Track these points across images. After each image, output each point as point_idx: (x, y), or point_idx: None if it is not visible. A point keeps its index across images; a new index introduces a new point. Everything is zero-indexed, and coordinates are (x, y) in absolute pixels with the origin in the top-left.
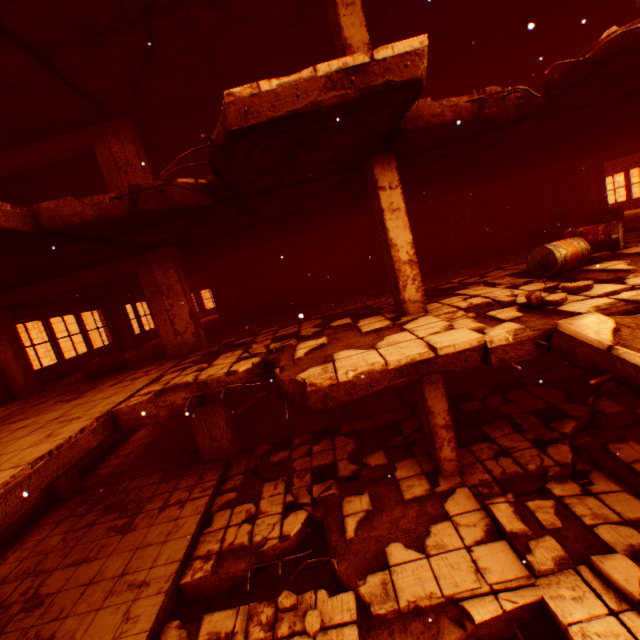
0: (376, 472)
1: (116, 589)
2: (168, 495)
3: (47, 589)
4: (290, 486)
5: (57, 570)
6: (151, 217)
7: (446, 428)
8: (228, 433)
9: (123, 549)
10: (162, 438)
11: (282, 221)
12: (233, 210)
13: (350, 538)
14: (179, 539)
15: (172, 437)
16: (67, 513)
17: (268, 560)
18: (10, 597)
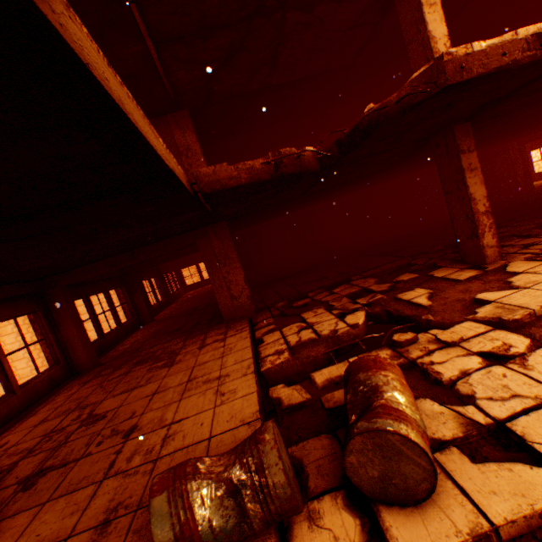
0: (412, 283)
1: (190, 387)
2: (201, 341)
3: (103, 410)
4: (329, 309)
5: (106, 399)
6: (212, 3)
7: (486, 215)
8: (247, 290)
9: (177, 372)
10: (165, 327)
11: (283, 95)
12: (267, 38)
13: (429, 305)
14: (238, 351)
15: (176, 324)
16: (91, 377)
17: (346, 342)
18: (59, 425)
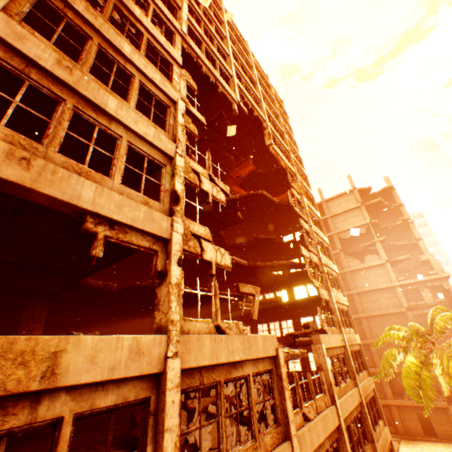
0: None
1: None
2: None
3: None
4: None
5: None
6: None
7: None
8: None
9: None
10: None
11: None
12: None
13: None
14: None
15: None
16: None
17: None
18: None
